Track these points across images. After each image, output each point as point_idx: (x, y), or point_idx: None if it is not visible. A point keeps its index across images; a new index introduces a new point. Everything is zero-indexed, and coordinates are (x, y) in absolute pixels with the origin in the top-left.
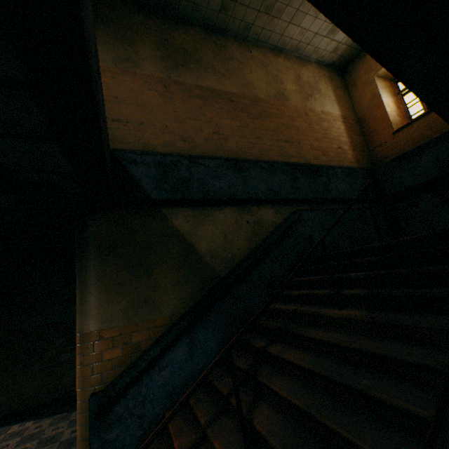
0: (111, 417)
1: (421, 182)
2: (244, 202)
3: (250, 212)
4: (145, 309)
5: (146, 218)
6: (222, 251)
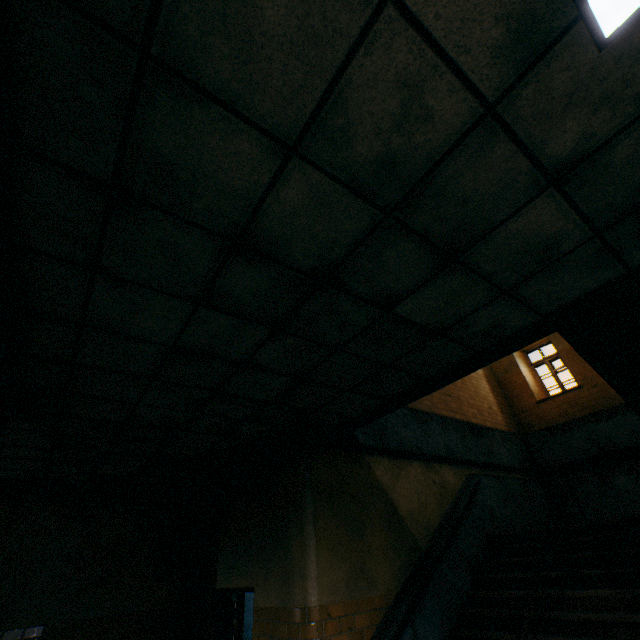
0: None
1: (576, 458)
2: (428, 457)
3: (434, 469)
4: (363, 581)
5: (354, 464)
6: (418, 514)
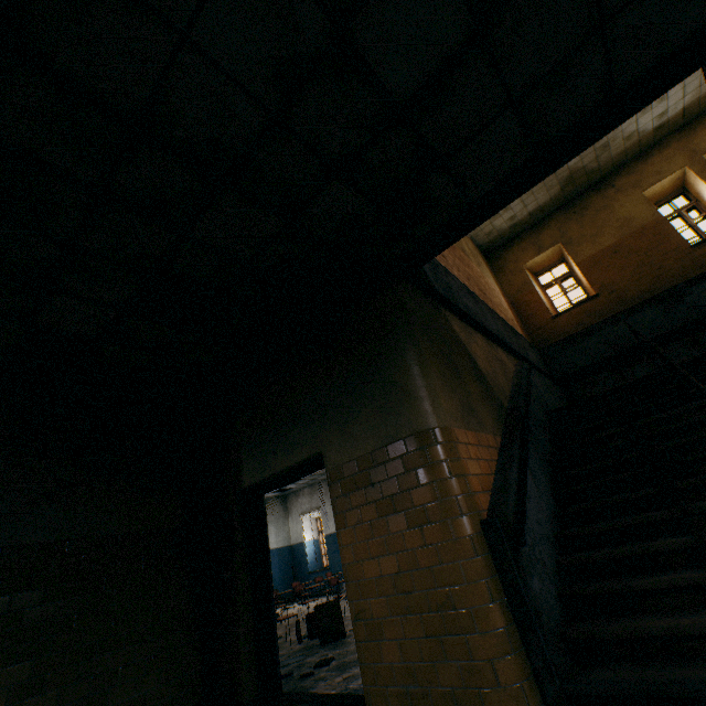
0: (524, 556)
1: (595, 361)
2: (486, 335)
3: (493, 347)
4: (474, 419)
5: (434, 310)
6: (494, 379)
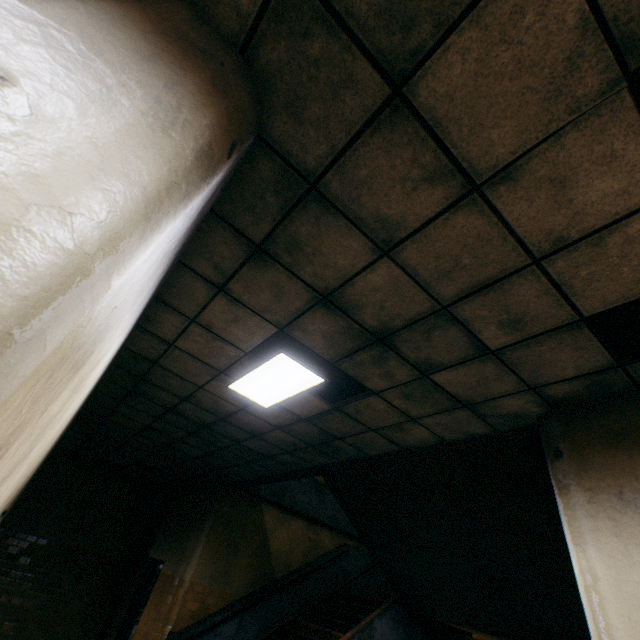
0: None
1: None
2: (313, 519)
3: (314, 529)
4: (223, 579)
5: (251, 507)
6: (284, 555)
